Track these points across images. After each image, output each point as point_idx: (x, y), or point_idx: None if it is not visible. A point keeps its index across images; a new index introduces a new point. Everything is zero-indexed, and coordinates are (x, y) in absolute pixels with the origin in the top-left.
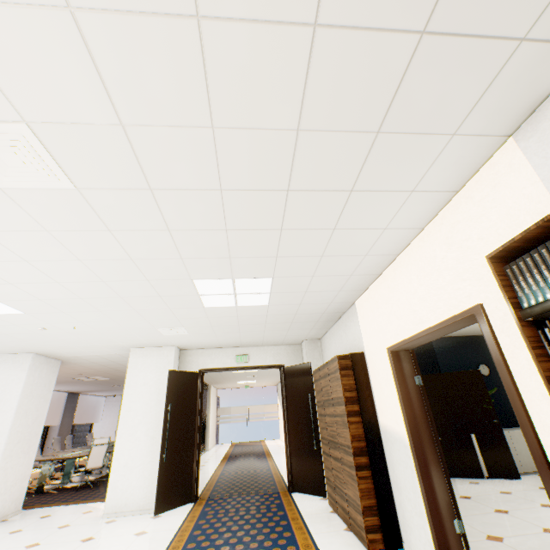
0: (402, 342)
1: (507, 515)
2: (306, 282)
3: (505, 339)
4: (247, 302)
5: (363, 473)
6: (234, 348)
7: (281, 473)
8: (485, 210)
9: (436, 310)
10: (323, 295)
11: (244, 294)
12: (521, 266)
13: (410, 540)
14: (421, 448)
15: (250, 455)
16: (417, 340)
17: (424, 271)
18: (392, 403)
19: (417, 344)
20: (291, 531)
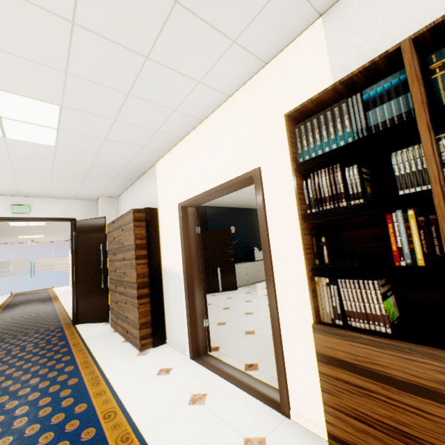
0: (192, 199)
1: (229, 310)
2: (107, 126)
3: (269, 196)
4: (23, 135)
5: (143, 301)
6: (8, 197)
7: (67, 312)
8: (283, 86)
9: (225, 172)
10: (125, 148)
11: (16, 121)
12: (308, 127)
13: (172, 338)
14: (191, 277)
15: (34, 301)
16: (204, 198)
17: (222, 138)
18: (175, 247)
19: (203, 201)
20: (72, 355)
